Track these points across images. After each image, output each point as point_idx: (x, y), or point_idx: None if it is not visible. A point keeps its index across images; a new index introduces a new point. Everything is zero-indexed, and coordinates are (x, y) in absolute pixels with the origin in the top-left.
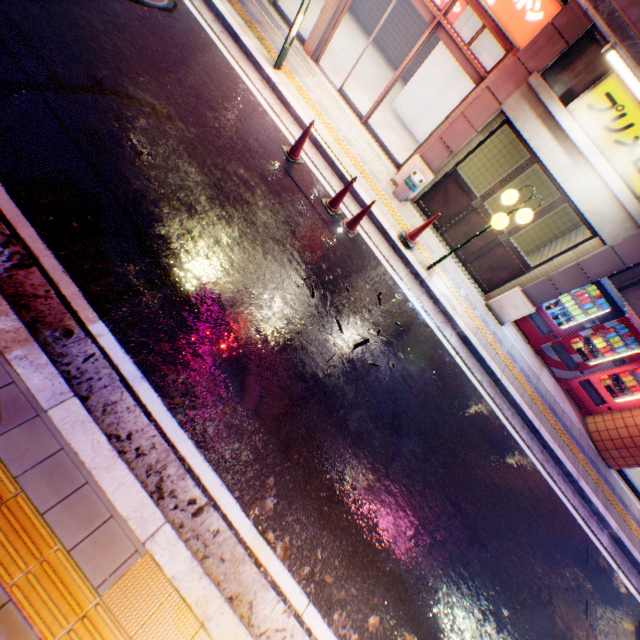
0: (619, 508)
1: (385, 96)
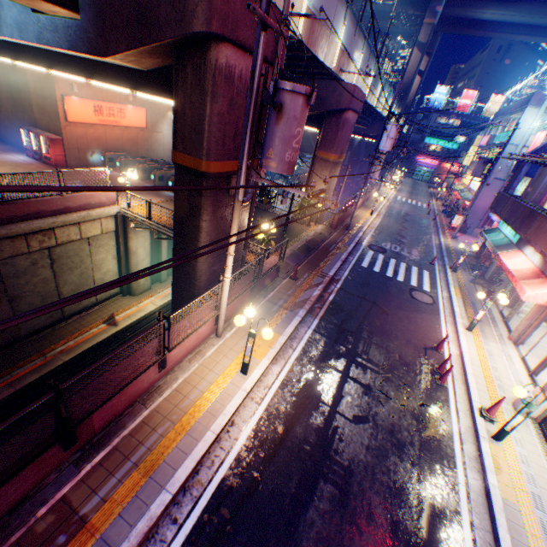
0: None
1: (544, 361)
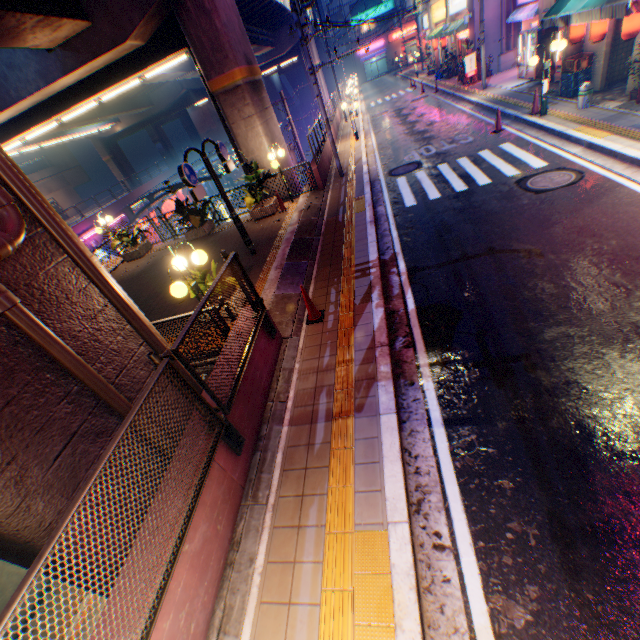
0: None
1: None
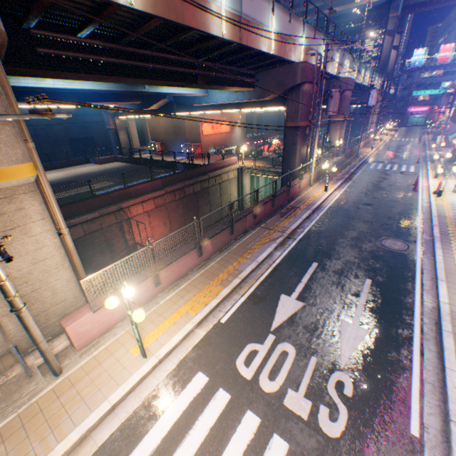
0: (454, 241)
1: None
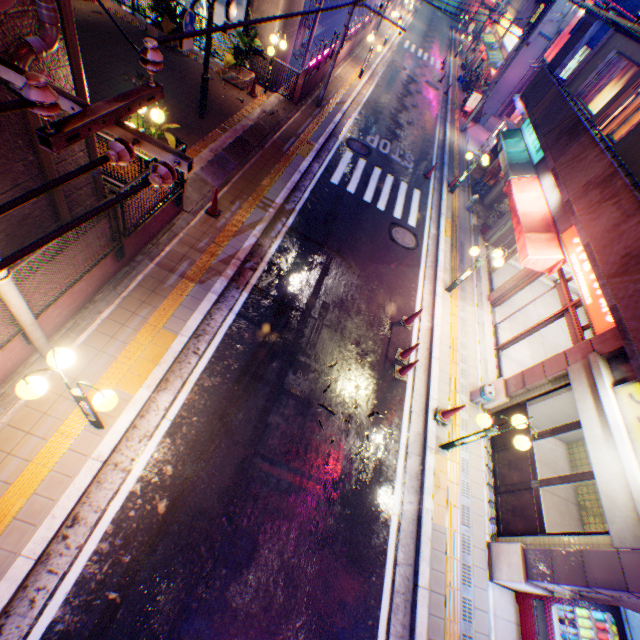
0: None
1: (517, 338)
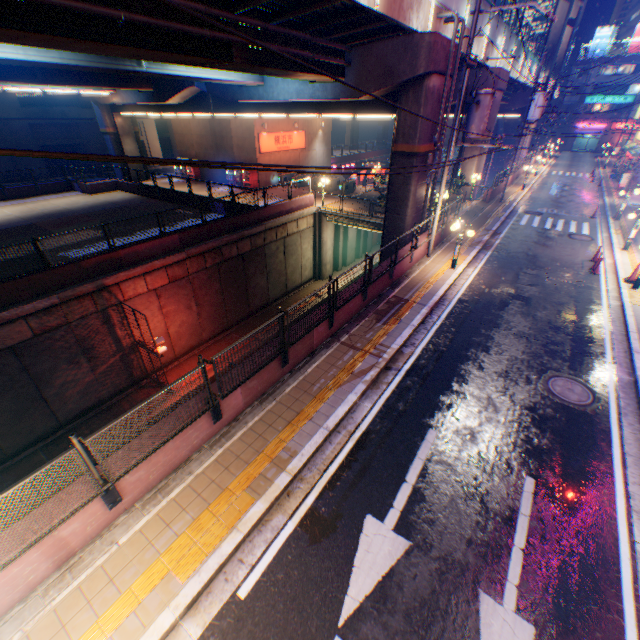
0: None
1: None
